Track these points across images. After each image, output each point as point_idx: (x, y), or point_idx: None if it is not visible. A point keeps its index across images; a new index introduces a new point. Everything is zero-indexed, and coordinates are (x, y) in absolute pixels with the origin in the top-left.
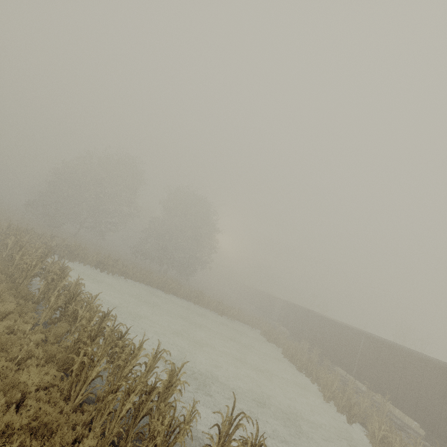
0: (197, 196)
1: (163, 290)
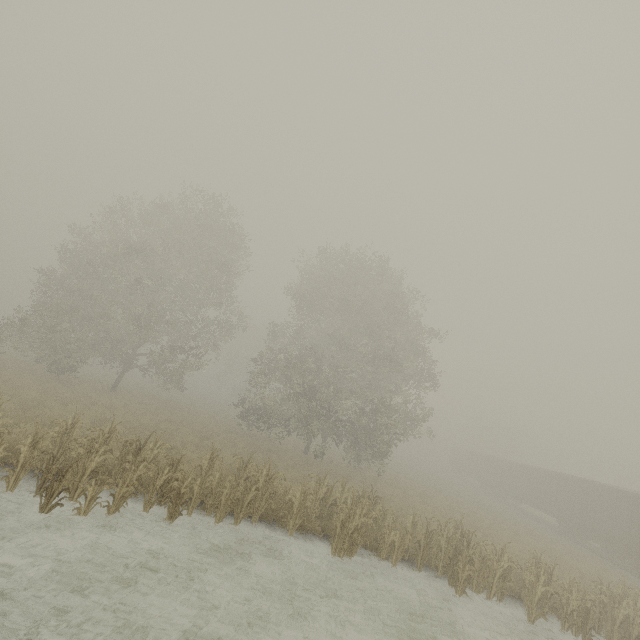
0: (365, 261)
1: (326, 536)
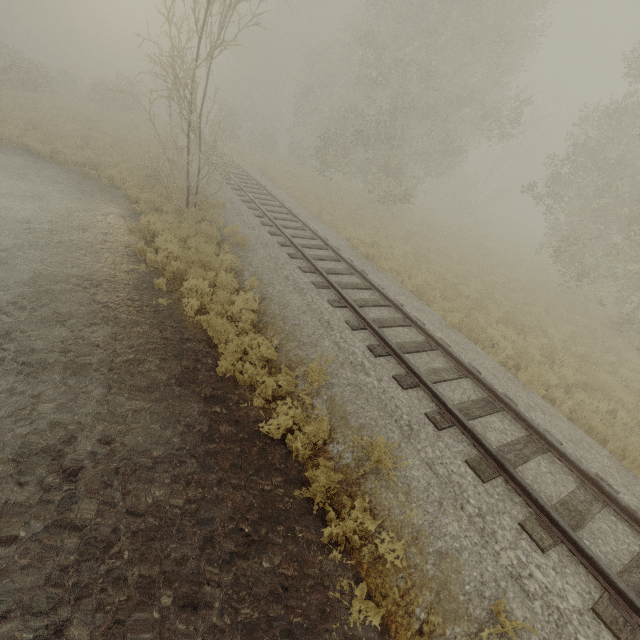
0: None
1: None
